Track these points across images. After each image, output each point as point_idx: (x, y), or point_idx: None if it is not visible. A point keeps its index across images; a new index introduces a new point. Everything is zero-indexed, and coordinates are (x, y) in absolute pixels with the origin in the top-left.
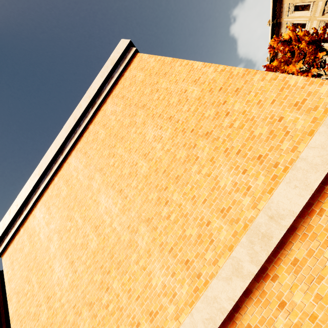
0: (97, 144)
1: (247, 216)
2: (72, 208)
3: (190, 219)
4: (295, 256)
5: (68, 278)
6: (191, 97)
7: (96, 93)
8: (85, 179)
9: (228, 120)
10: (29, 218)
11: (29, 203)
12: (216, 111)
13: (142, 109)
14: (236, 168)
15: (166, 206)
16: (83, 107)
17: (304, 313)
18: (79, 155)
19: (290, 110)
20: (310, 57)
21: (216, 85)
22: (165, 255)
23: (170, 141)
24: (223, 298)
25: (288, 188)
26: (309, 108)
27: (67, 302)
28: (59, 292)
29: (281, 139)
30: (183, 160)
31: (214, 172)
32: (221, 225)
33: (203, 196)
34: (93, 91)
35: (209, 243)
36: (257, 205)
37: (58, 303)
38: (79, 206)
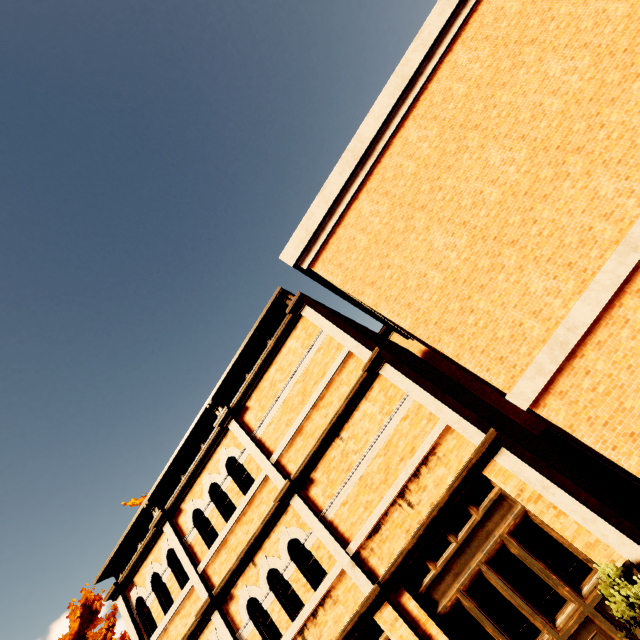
0: (456, 102)
1: None
2: (436, 178)
3: (639, 130)
4: None
5: (463, 238)
6: (615, 16)
7: (435, 38)
8: (449, 143)
9: None
10: (348, 215)
11: (345, 197)
12: None
13: (530, 45)
14: None
15: (603, 129)
16: (417, 60)
17: None
18: (421, 123)
19: None
20: None
21: None
22: (612, 169)
23: (592, 69)
24: None
25: None
26: None
27: (472, 255)
28: (454, 253)
29: None
30: (618, 82)
31: None
32: None
33: None
34: (430, 37)
35: None
36: None
37: (457, 261)
38: (450, 173)
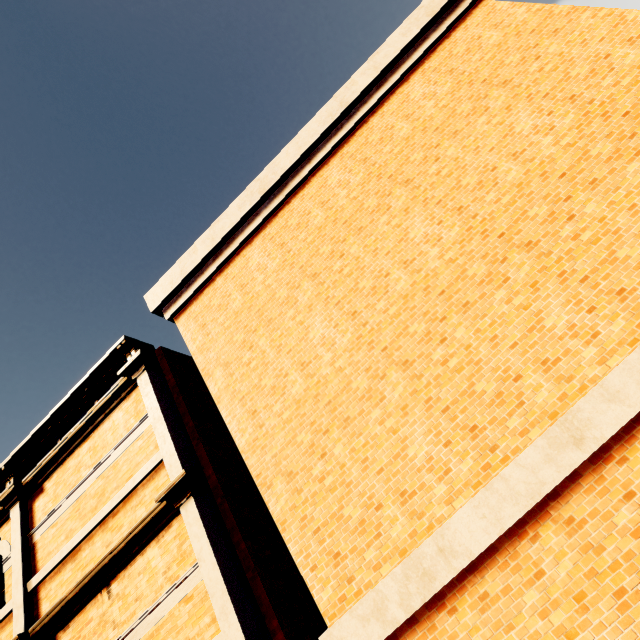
0: (393, 145)
1: None
2: (341, 240)
3: (626, 236)
4: None
5: (347, 335)
6: (621, 65)
7: (391, 61)
8: (370, 197)
9: None
10: (235, 262)
11: (237, 238)
12: None
13: (501, 87)
14: None
15: (571, 223)
16: (363, 85)
17: None
18: (348, 163)
19: None
20: None
21: None
22: (571, 287)
23: (574, 131)
24: None
25: None
26: None
27: (349, 365)
28: (329, 354)
29: None
30: (607, 156)
31: None
32: None
33: None
34: (385, 59)
35: None
36: None
37: (329, 368)
38: (359, 237)
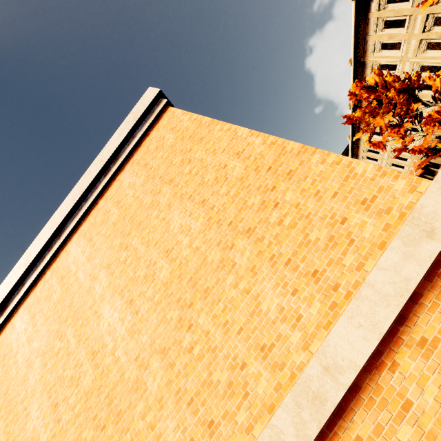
0: (107, 228)
1: (296, 360)
2: (64, 320)
3: (219, 355)
4: (358, 432)
5: (47, 430)
6: (231, 176)
7: (111, 156)
8: (87, 278)
9: (276, 214)
10: (6, 329)
11: (9, 307)
12: (261, 199)
13: (168, 185)
14: (283, 285)
15: (189, 333)
16: (93, 175)
17: None
18: (82, 241)
19: (356, 209)
20: (402, 108)
21: (264, 162)
22: (182, 410)
23: (201, 235)
24: None
25: (349, 327)
26: (380, 210)
27: None
28: None
29: (344, 250)
30: (216, 265)
31: (256, 288)
32: (260, 371)
33: (238, 323)
34: (107, 154)
35: (242, 397)
36: (309, 346)
37: None
38: (74, 318)
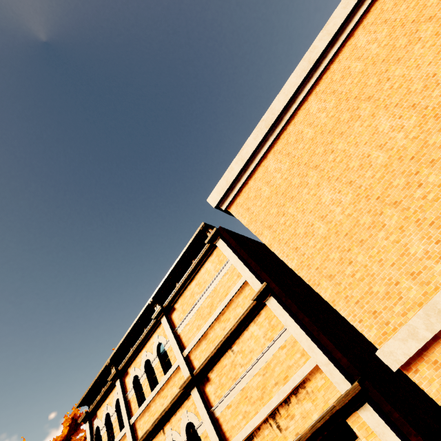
0: (352, 78)
1: None
2: (329, 143)
3: None
4: None
5: (349, 195)
6: None
7: (339, 27)
8: (344, 113)
9: None
10: (258, 170)
11: (257, 156)
12: None
13: (428, 22)
14: None
15: None
16: (322, 47)
17: None
18: (322, 96)
19: None
20: None
21: None
22: None
23: None
24: None
25: None
26: None
27: (355, 211)
28: (339, 208)
29: None
30: None
31: None
32: None
33: None
34: (334, 27)
35: None
36: None
37: (341, 216)
38: (342, 138)
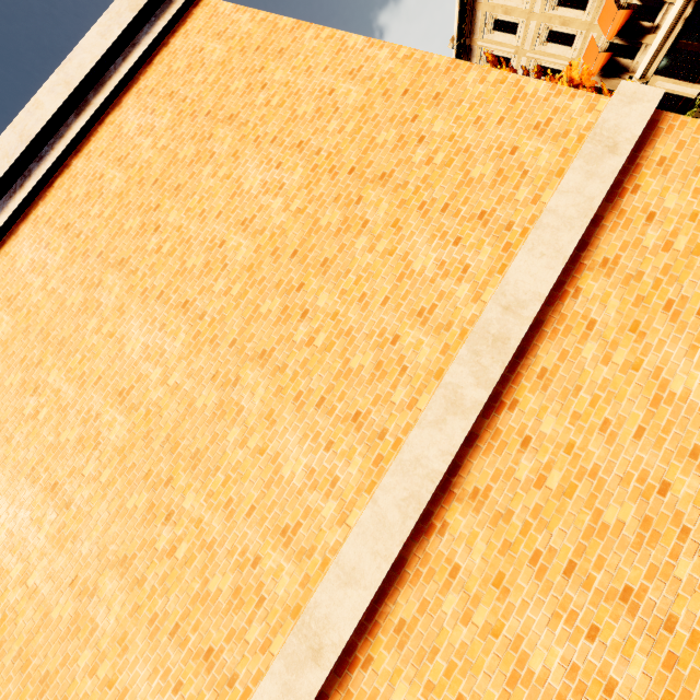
0: (103, 204)
1: (466, 315)
2: (35, 362)
3: (358, 337)
4: (542, 365)
5: (44, 526)
6: (345, 105)
7: (88, 75)
8: (74, 288)
9: (423, 151)
10: None
11: None
12: (398, 134)
13: (227, 124)
14: (441, 236)
15: (305, 322)
16: (50, 109)
17: (558, 445)
18: (44, 232)
19: (528, 136)
20: None
21: (396, 84)
22: (308, 415)
23: (303, 192)
24: (432, 455)
25: (531, 259)
26: (556, 134)
27: (48, 579)
28: (19, 565)
29: (516, 184)
30: (336, 228)
31: (402, 246)
32: (419, 339)
33: (382, 292)
34: (79, 71)
35: (399, 374)
36: (481, 296)
37: (18, 590)
38: (60, 355)
